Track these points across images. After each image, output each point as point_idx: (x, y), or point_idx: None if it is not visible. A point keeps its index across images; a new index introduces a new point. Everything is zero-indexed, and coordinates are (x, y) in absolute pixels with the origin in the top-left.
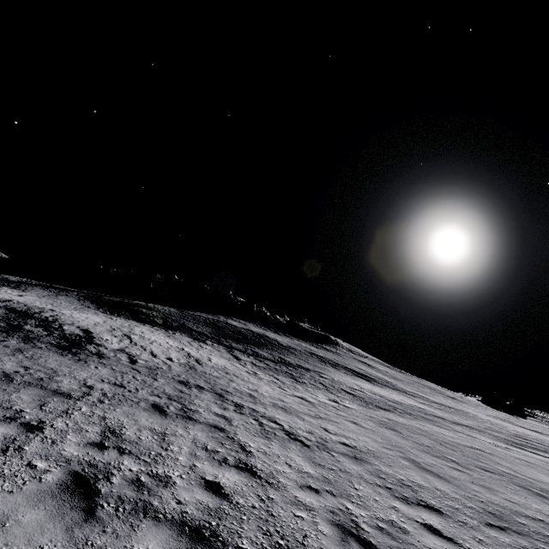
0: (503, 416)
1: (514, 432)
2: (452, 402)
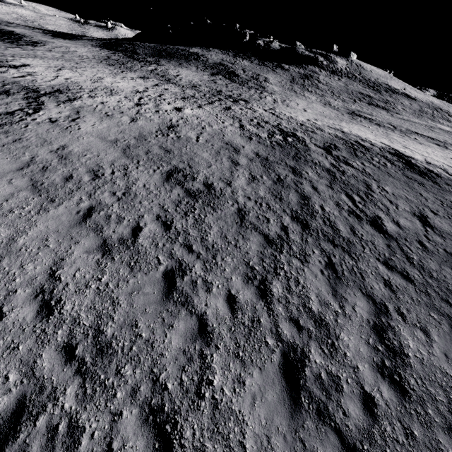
0: (432, 124)
1: (235, 92)
2: (318, 98)
